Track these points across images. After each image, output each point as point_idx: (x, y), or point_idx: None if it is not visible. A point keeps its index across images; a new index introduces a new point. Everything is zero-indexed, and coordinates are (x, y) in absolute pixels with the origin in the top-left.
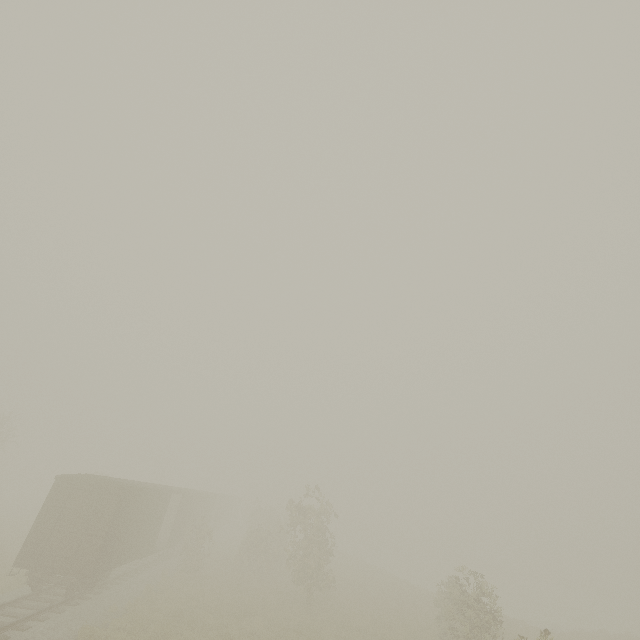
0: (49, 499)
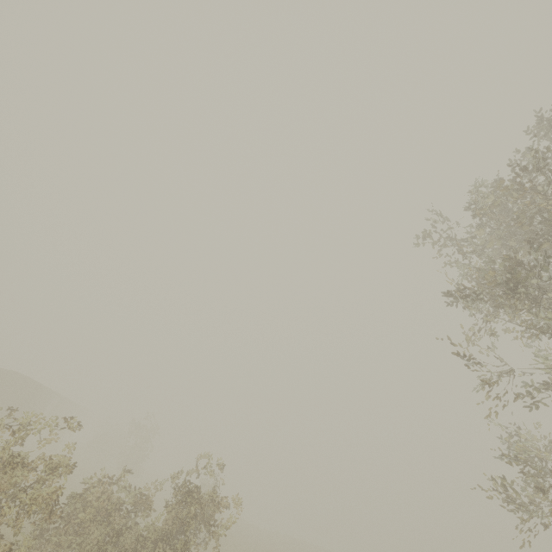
0: None
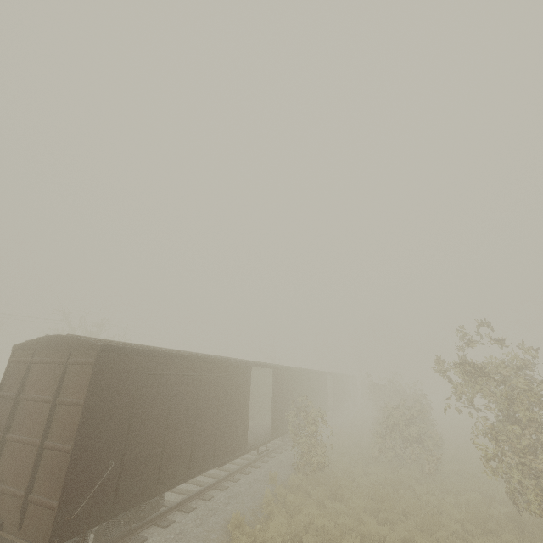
0: (4, 386)
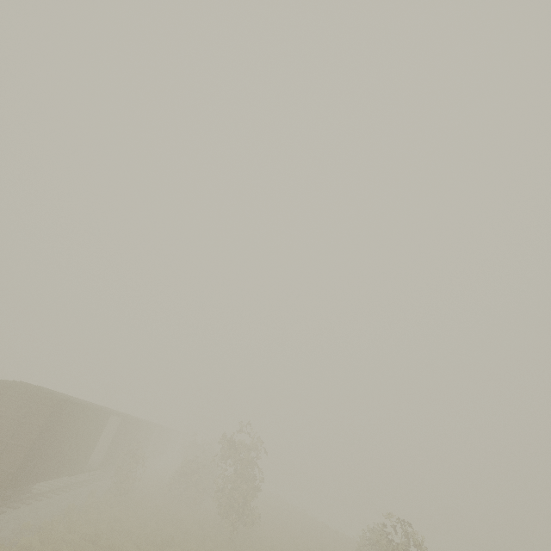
0: None
